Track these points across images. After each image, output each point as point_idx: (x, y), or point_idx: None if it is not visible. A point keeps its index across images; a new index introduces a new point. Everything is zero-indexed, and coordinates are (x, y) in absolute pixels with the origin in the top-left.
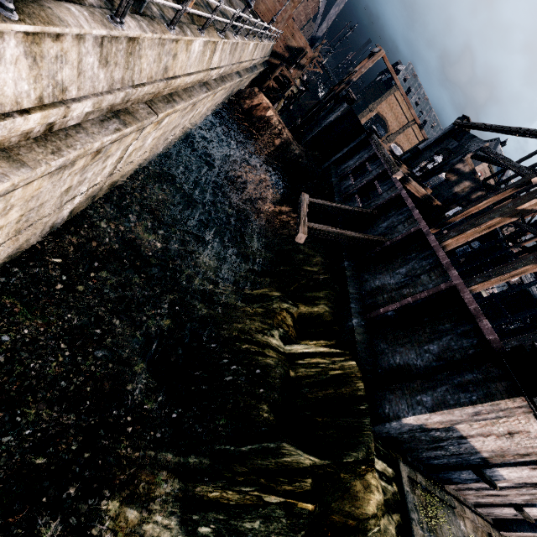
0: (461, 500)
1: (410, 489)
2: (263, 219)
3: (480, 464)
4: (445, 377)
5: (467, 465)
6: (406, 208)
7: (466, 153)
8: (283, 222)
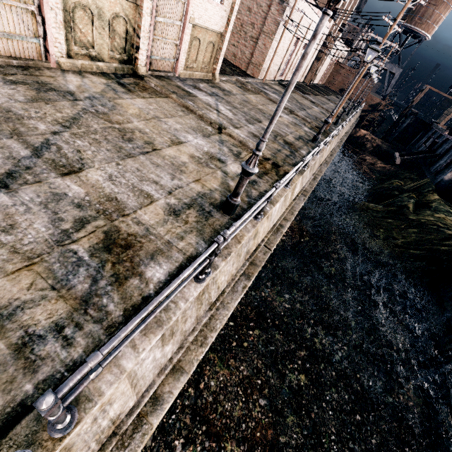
0: None
1: None
2: (377, 169)
3: None
4: None
5: None
6: (449, 140)
7: None
8: (387, 169)
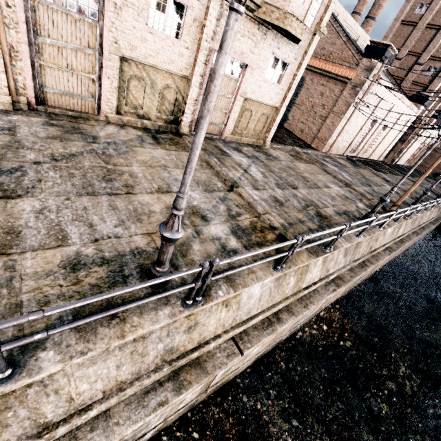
0: None
1: None
2: None
3: None
4: None
5: None
6: None
7: None
8: None
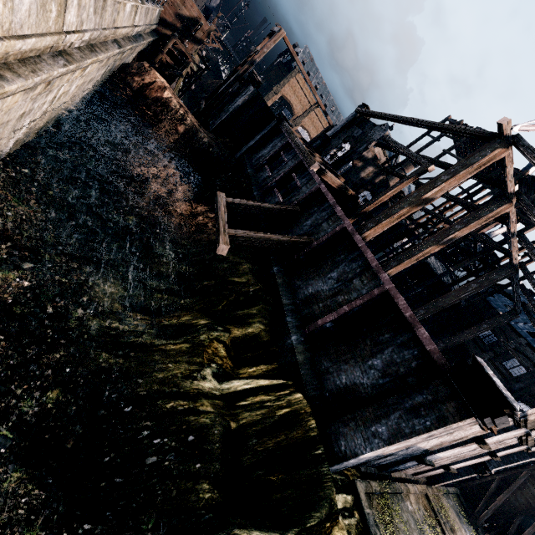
0: (403, 478)
1: (369, 505)
2: (176, 224)
3: (422, 453)
4: (397, 402)
5: (411, 457)
6: (328, 204)
7: (371, 142)
8: (200, 226)
